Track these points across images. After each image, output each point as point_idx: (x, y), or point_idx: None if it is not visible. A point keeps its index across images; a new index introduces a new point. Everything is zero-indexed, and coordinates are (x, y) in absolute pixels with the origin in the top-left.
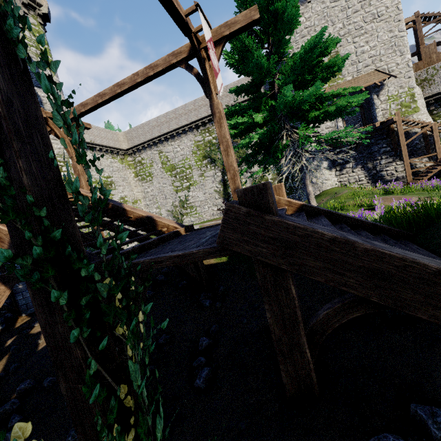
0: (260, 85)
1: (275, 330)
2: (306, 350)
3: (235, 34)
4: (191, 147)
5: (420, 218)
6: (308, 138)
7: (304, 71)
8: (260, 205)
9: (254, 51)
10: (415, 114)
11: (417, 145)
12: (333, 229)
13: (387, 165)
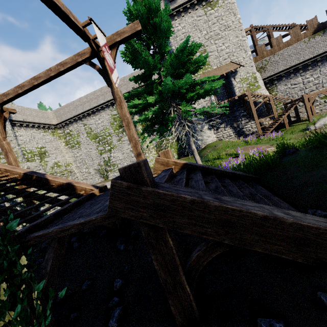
0: (151, 75)
1: (161, 274)
2: (186, 286)
3: (125, 40)
4: (109, 120)
5: (262, 165)
6: (188, 112)
7: (179, 66)
8: (137, 179)
9: (142, 52)
10: (258, 90)
11: (262, 109)
12: (195, 190)
13: (246, 124)
